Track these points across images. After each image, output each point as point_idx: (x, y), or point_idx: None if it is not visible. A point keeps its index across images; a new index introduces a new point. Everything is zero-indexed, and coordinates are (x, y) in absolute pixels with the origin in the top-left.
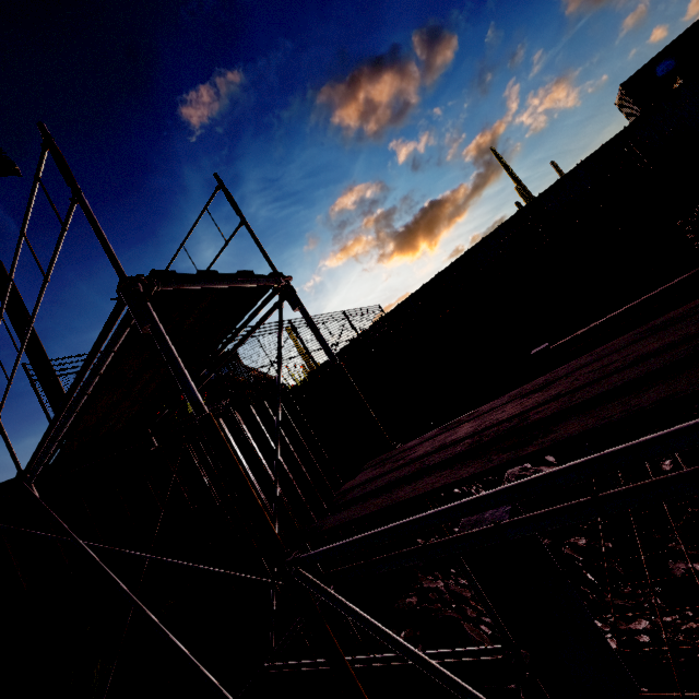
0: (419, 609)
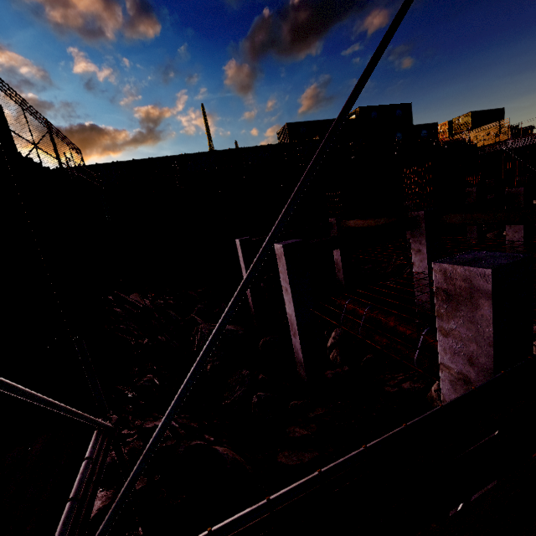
0: None
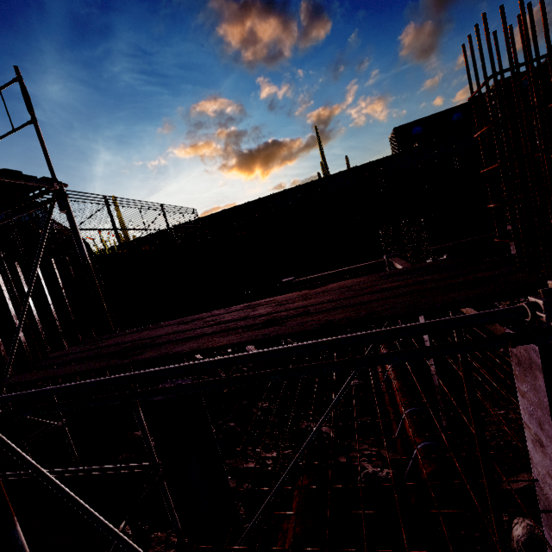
0: (141, 439)
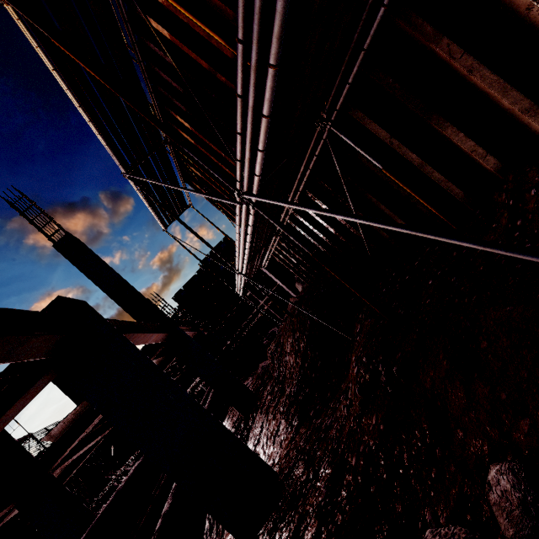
0: None
